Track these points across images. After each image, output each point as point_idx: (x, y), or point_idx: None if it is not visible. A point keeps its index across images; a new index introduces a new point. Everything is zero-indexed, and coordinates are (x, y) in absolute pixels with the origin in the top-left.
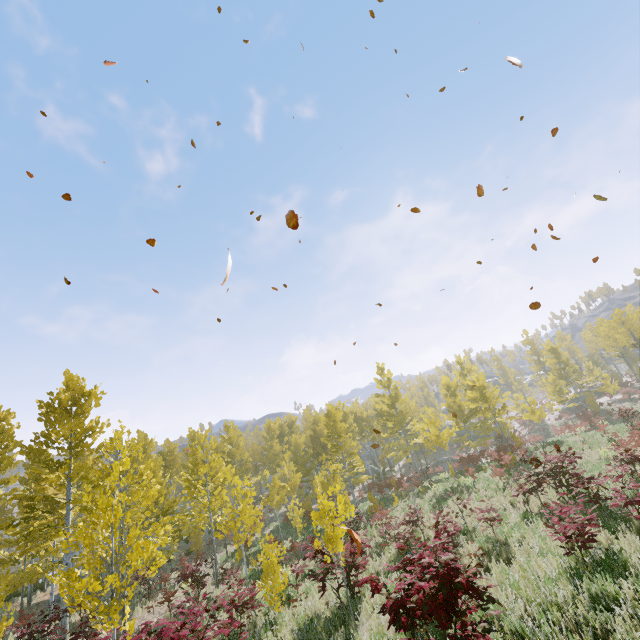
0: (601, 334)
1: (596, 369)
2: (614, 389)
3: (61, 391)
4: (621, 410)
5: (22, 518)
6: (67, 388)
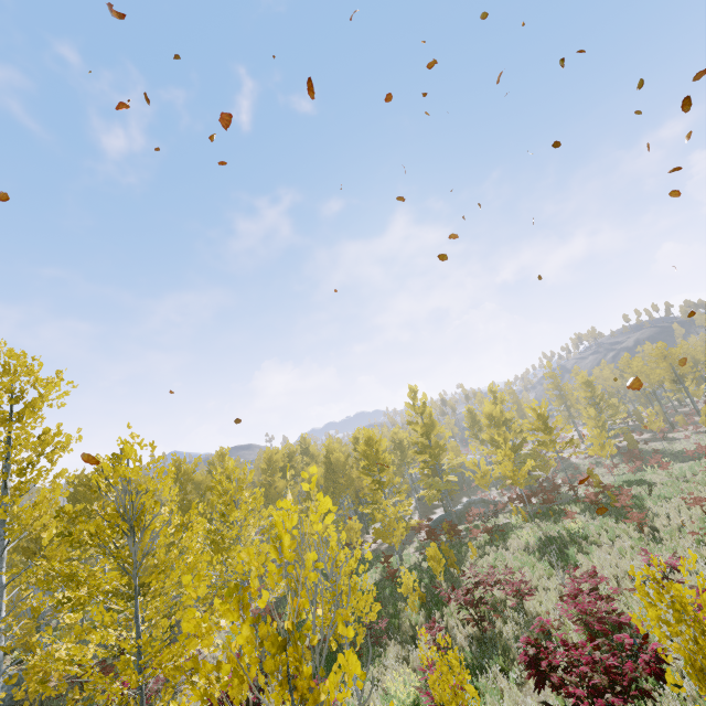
0: (634, 369)
1: (621, 406)
2: (659, 426)
3: None
4: (701, 446)
5: None
6: (5, 369)
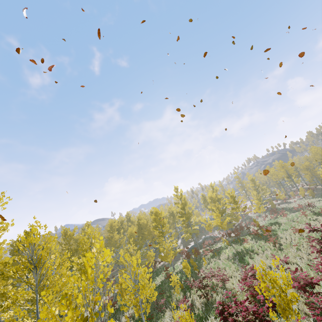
0: (271, 173)
1: (267, 189)
2: (283, 197)
3: None
4: (299, 205)
5: None
6: None
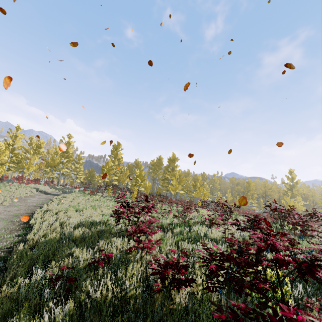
0: None
1: None
2: None
3: (171, 157)
4: None
5: (164, 179)
6: (172, 156)
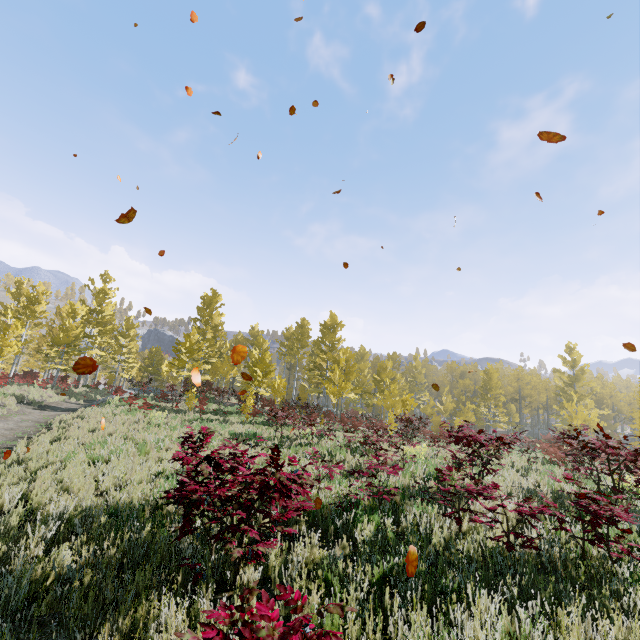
0: None
1: None
2: None
3: (328, 321)
4: None
5: (312, 369)
6: (330, 320)
